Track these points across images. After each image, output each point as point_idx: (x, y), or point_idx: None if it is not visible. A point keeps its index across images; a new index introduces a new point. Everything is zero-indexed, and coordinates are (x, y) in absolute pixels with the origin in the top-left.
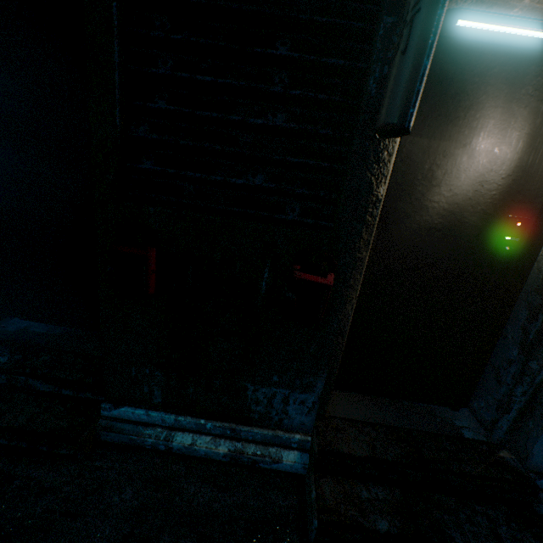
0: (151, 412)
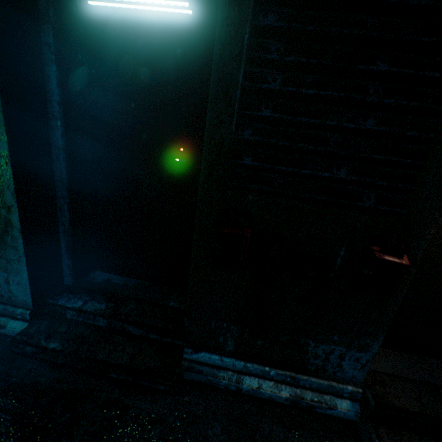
0: (224, 358)
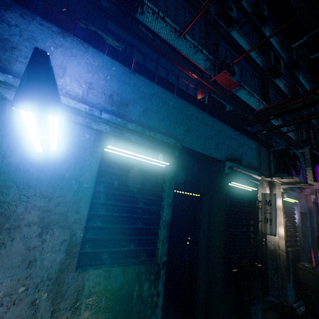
0: None
